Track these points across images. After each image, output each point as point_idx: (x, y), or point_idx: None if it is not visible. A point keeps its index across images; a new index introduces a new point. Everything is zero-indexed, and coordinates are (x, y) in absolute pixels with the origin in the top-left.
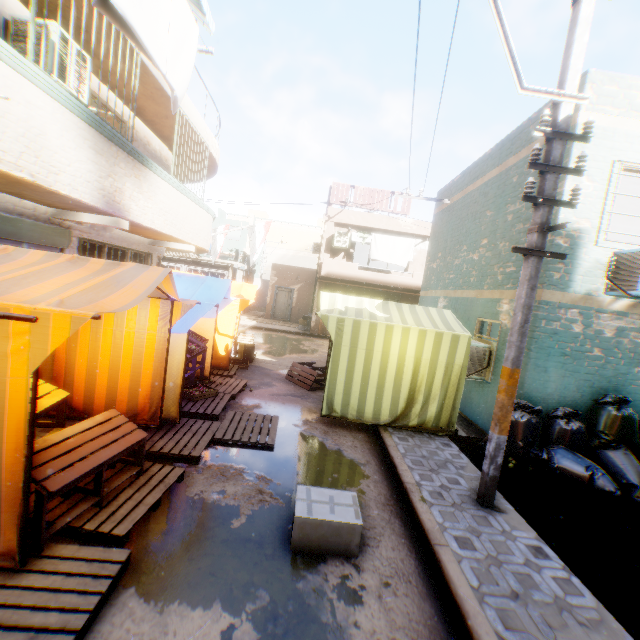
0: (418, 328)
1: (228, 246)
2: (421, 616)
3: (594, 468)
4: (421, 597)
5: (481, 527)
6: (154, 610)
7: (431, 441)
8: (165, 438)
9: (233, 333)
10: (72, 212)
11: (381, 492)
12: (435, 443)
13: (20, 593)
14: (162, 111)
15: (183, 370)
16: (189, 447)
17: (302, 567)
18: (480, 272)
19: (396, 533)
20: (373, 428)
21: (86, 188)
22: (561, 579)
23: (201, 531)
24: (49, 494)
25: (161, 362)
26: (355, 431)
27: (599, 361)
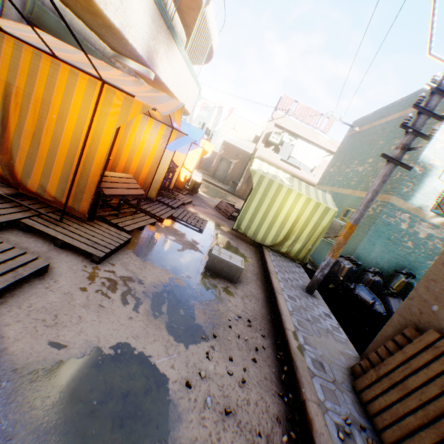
0: (307, 196)
1: (197, 120)
2: (260, 311)
3: (377, 300)
4: (262, 307)
5: (302, 297)
6: (140, 260)
7: (290, 262)
8: (147, 205)
9: (192, 169)
10: (124, 58)
11: (255, 270)
12: (292, 264)
13: (86, 229)
14: (192, 5)
15: (165, 173)
16: (159, 213)
17: (208, 276)
18: (359, 179)
19: (257, 285)
20: (259, 247)
21: (141, 43)
22: (334, 326)
23: (162, 246)
24: (103, 194)
25: (156, 163)
26: (248, 244)
27: (408, 250)
